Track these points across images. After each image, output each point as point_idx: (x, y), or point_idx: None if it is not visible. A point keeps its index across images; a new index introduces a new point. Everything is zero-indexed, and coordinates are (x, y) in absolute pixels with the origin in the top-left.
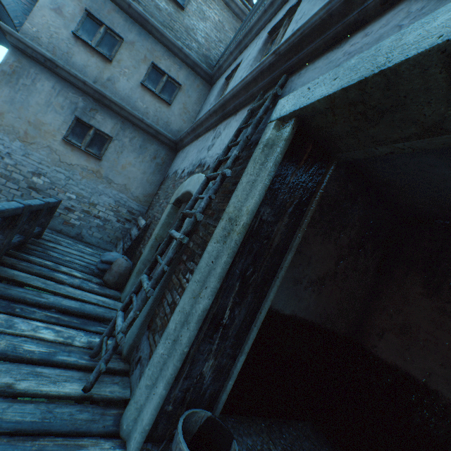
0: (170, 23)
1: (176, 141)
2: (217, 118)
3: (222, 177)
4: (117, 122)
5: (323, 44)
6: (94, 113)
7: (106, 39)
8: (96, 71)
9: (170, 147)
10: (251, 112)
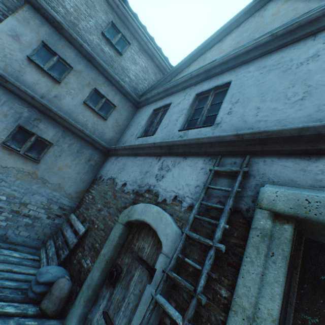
0: (111, 62)
1: (109, 148)
2: (162, 151)
3: (215, 250)
4: (59, 130)
5: (290, 150)
6: (38, 122)
7: (58, 66)
8: (44, 88)
9: (102, 152)
10: (214, 172)
